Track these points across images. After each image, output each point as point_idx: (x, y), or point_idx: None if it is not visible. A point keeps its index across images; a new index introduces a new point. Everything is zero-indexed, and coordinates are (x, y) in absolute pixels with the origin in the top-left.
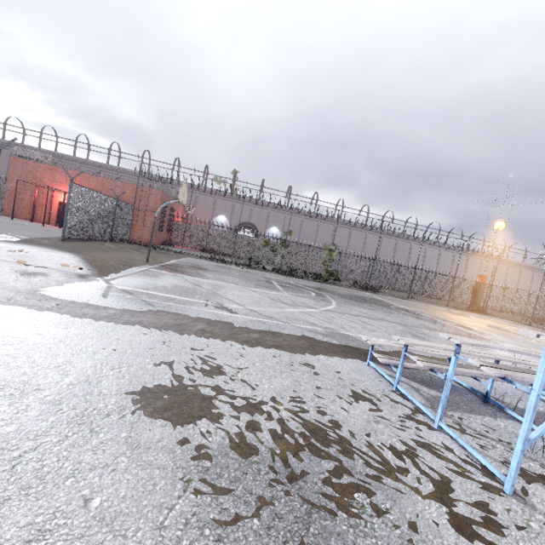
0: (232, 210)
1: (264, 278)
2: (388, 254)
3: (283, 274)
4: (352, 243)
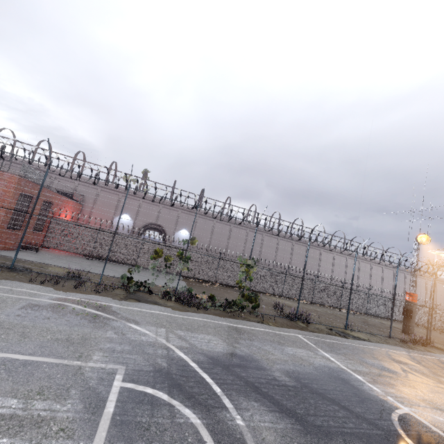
0: (137, 210)
1: (103, 358)
2: (300, 261)
3: (178, 302)
4: (264, 249)
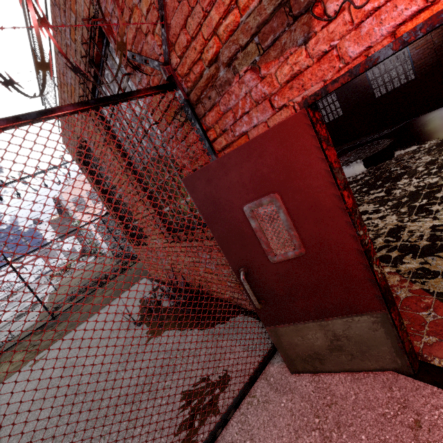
0: None
1: None
2: None
3: None
4: None
